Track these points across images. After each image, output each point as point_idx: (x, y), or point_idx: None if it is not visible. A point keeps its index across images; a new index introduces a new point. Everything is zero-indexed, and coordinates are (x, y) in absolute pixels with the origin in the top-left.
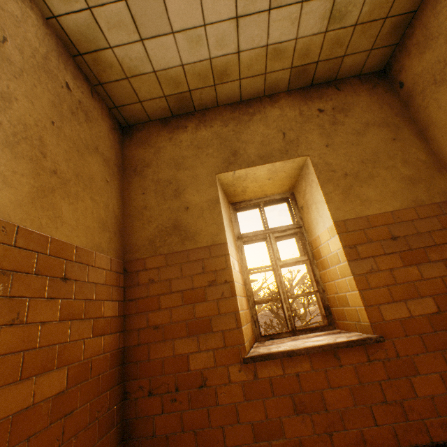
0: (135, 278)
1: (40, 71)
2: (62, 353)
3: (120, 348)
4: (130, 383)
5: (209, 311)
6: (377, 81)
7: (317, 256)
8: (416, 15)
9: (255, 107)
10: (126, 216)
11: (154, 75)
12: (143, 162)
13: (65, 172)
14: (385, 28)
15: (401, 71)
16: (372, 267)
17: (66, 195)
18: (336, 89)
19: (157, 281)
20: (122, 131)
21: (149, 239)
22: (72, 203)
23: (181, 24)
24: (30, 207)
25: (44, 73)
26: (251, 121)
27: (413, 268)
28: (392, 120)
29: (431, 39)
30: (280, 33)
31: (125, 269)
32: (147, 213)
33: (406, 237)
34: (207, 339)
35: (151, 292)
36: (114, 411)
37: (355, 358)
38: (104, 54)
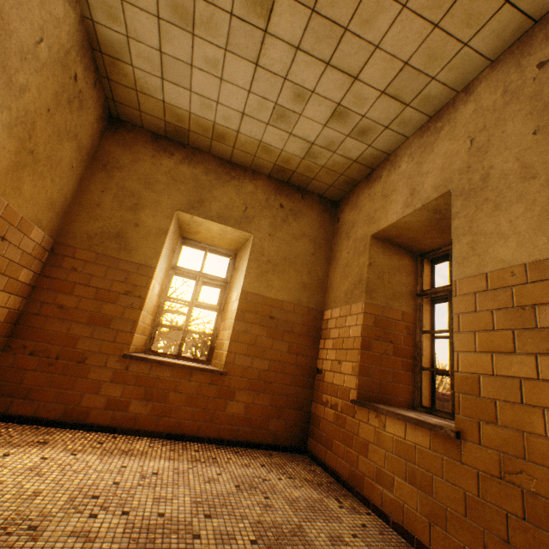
0: (60, 260)
1: (58, 65)
2: None
3: (19, 311)
4: (16, 341)
5: (114, 312)
6: (330, 207)
7: (226, 309)
8: (359, 184)
9: (239, 173)
10: (76, 203)
11: (162, 103)
12: (117, 162)
13: (41, 153)
14: (341, 180)
15: (342, 211)
16: (247, 330)
17: (33, 172)
18: (302, 196)
19: (80, 272)
20: (110, 121)
21: (90, 234)
22: (35, 180)
23: (200, 91)
24: (4, 176)
25: (60, 67)
26: (229, 183)
27: (270, 340)
28: (320, 241)
29: (356, 206)
30: (272, 140)
31: (53, 248)
32: (98, 210)
33: (279, 320)
34: (102, 332)
35: (70, 278)
36: None
37: (202, 379)
38: (124, 65)
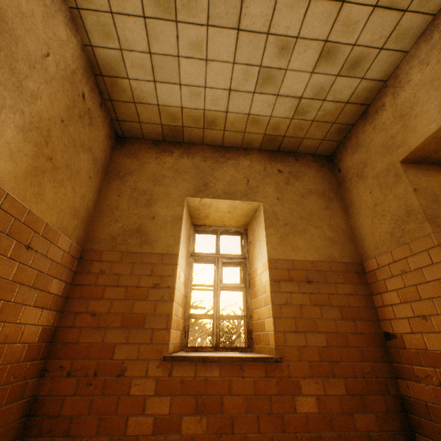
0: (88, 266)
1: (66, 81)
2: (4, 310)
3: (53, 326)
4: (52, 362)
5: (146, 309)
6: (325, 162)
7: (252, 286)
8: (353, 127)
9: (232, 154)
10: (97, 211)
11: (157, 107)
12: (127, 170)
13: (59, 160)
14: (333, 129)
15: (340, 161)
16: (288, 301)
17: (53, 179)
18: (295, 159)
19: (107, 273)
20: (117, 140)
21: (112, 235)
22: (56, 187)
23: (188, 81)
24: (22, 180)
25: (69, 83)
26: (226, 163)
27: (317, 308)
28: (329, 193)
29: (359, 146)
30: (259, 109)
31: (81, 256)
32: (117, 213)
33: (318, 283)
34: (137, 334)
35: (99, 282)
36: (29, 383)
37: (256, 372)
38: (122, 81)
